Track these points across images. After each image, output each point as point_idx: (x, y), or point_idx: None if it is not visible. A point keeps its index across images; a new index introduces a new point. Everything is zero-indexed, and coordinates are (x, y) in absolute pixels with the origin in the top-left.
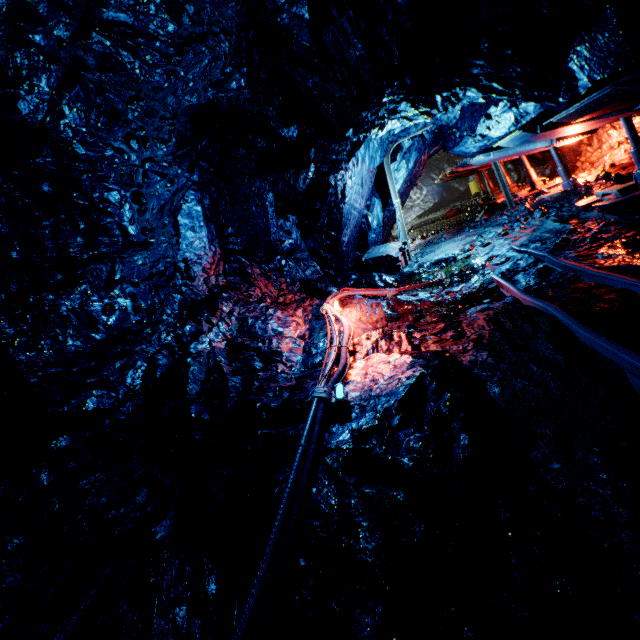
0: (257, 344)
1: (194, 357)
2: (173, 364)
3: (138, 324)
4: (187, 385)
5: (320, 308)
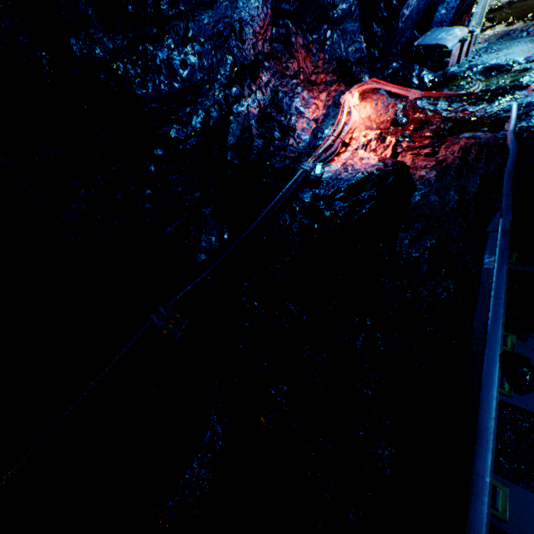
0: (280, 118)
1: (235, 117)
2: (221, 118)
3: (201, 80)
4: (228, 137)
5: (341, 96)
